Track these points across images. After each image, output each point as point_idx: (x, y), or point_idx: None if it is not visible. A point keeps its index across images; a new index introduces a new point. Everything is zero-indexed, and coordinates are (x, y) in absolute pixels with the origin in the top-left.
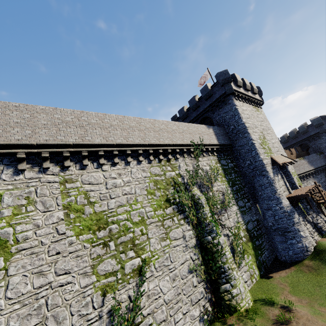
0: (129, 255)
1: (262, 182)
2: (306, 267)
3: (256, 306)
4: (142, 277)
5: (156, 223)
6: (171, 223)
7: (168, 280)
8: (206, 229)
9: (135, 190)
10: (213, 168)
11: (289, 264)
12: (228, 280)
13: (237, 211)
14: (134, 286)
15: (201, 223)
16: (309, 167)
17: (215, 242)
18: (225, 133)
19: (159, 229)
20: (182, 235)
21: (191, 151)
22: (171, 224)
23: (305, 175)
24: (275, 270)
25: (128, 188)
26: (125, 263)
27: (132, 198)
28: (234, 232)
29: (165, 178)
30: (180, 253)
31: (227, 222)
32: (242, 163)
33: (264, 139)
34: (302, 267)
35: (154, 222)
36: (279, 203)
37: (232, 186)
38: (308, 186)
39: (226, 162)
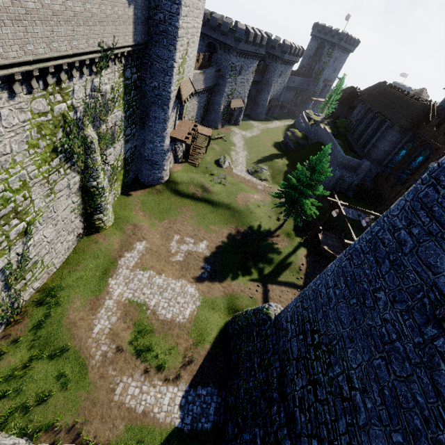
0: (13, 224)
1: (158, 116)
2: (156, 191)
3: (117, 222)
4: (28, 235)
5: (41, 182)
6: (57, 177)
7: (51, 227)
8: (93, 175)
9: (11, 147)
10: (114, 87)
11: (146, 186)
12: (102, 212)
13: (123, 141)
14: (21, 245)
15: (89, 169)
16: (201, 86)
17: (100, 187)
18: (147, 17)
19: (44, 187)
20: (67, 185)
21: (95, 62)
22: (57, 178)
23: (194, 92)
24: (134, 189)
25: (0, 146)
26: (10, 232)
27: (8, 160)
28: (113, 165)
29: (53, 116)
30: (63, 202)
31: (110, 157)
32: (149, 79)
33: (185, 56)
34: (154, 190)
35: (38, 182)
36: (162, 141)
37: (127, 111)
38: (190, 122)
39: (131, 73)
